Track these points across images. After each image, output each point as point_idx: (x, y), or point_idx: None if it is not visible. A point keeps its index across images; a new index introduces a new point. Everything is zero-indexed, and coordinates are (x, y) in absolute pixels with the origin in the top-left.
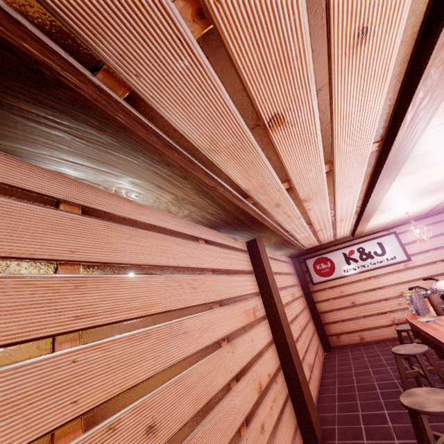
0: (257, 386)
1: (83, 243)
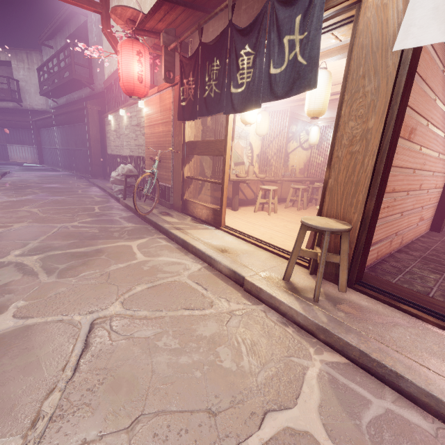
0: (435, 185)
1: (440, 89)
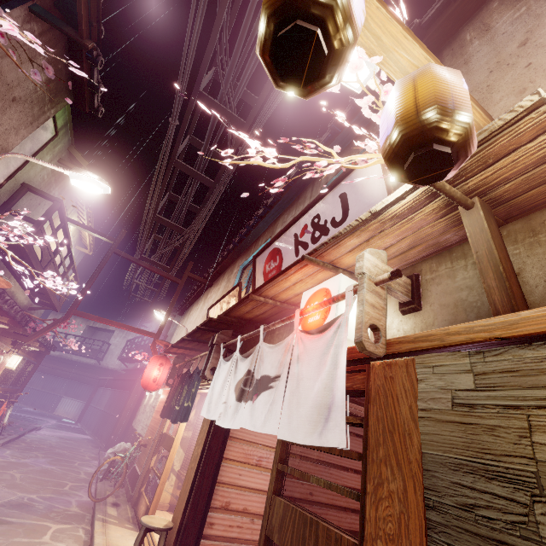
0: None
1: None
